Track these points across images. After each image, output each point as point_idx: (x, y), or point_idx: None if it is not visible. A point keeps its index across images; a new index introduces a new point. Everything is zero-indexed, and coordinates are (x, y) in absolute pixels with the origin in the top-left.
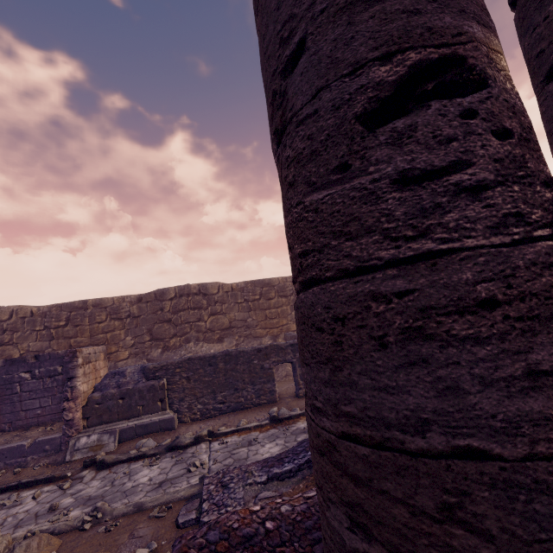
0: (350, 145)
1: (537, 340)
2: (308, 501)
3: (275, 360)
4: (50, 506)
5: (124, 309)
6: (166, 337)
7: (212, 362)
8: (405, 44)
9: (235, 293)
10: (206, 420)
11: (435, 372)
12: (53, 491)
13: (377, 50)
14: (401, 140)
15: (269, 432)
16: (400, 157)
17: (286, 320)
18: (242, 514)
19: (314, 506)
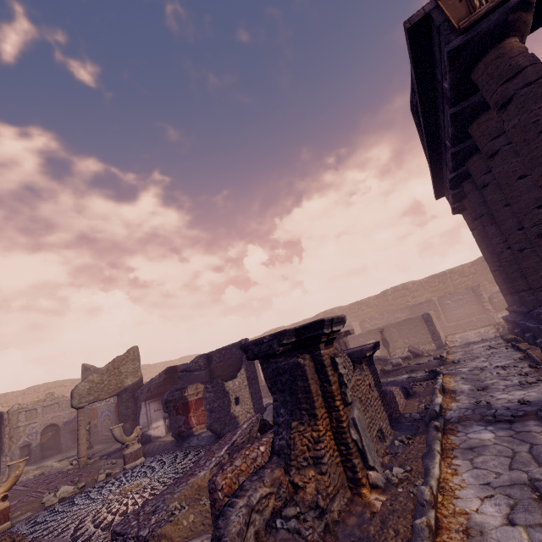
0: None
1: None
2: None
3: None
4: None
5: (466, 271)
6: None
7: None
8: None
9: None
10: None
11: None
12: None
13: None
14: None
15: None
16: None
17: None
18: None
19: None
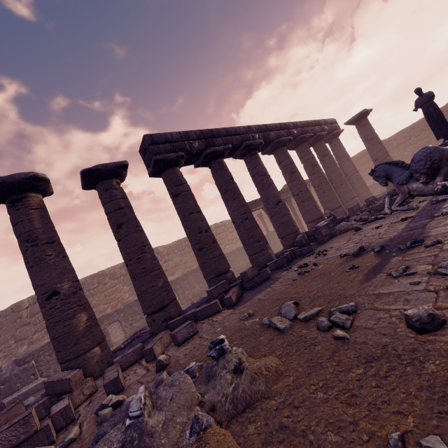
0: (44, 304)
1: (65, 323)
2: None
3: (107, 323)
4: None
5: None
6: (29, 335)
7: None
8: (48, 291)
9: None
10: None
11: (56, 329)
12: None
13: (45, 292)
14: (49, 304)
15: None
16: (49, 306)
17: (120, 293)
18: None
19: None
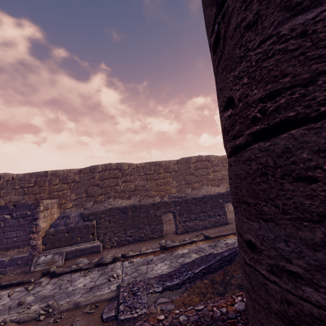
0: None
1: None
2: (199, 313)
3: (163, 211)
4: (18, 302)
5: (70, 177)
6: (96, 195)
7: (125, 211)
8: None
9: (139, 169)
10: (120, 247)
11: None
12: (21, 291)
13: None
14: None
15: (160, 256)
16: None
17: (169, 186)
18: (151, 322)
19: (203, 317)
